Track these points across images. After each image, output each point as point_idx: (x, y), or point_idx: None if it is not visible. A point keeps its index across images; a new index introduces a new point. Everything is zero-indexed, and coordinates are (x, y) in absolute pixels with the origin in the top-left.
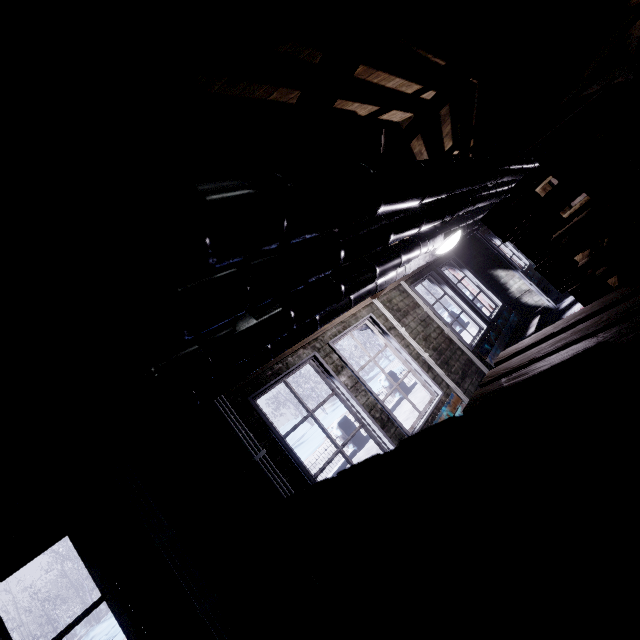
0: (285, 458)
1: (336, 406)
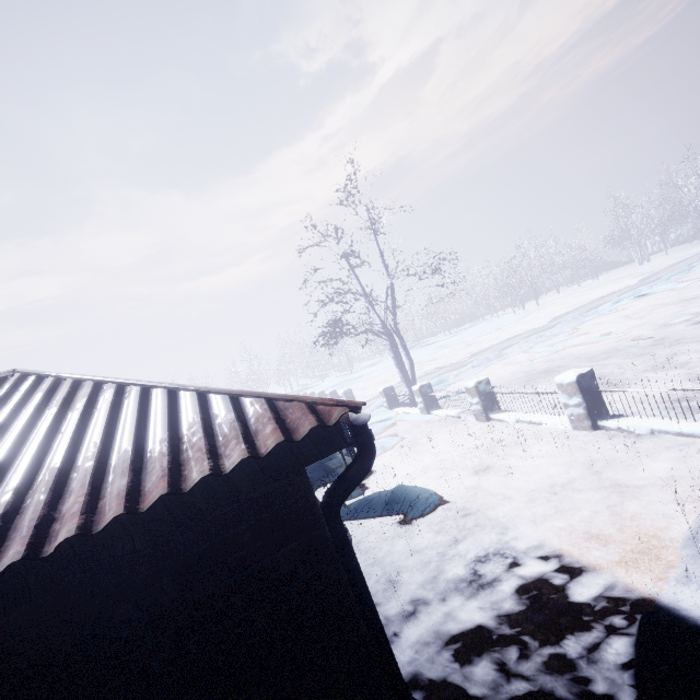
0: None
1: None
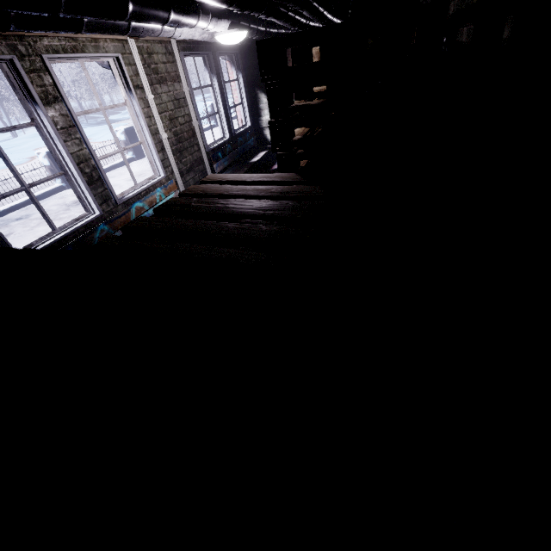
0: None
1: None
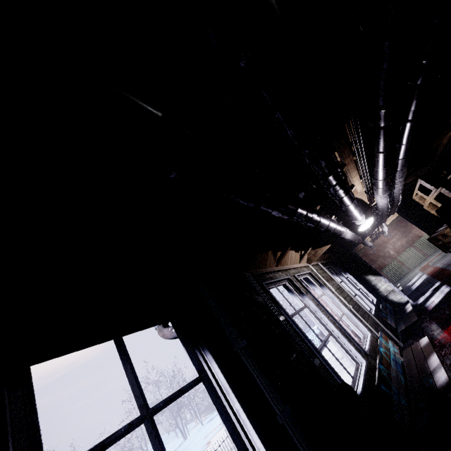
0: (295, 330)
1: (212, 417)
